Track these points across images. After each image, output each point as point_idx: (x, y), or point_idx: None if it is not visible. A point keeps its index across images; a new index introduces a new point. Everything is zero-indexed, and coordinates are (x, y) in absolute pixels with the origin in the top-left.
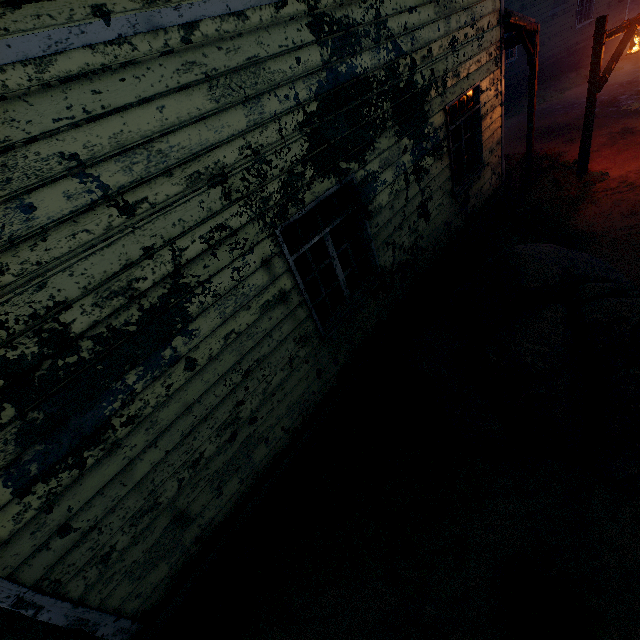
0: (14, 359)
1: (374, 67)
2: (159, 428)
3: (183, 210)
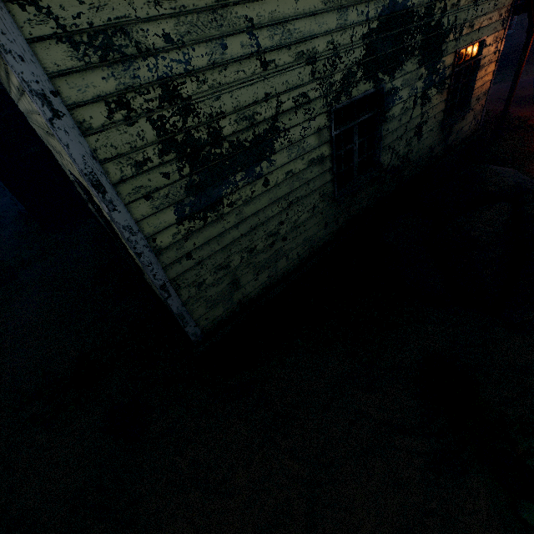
0: (196, 138)
1: (419, 4)
2: (242, 217)
3: (289, 75)
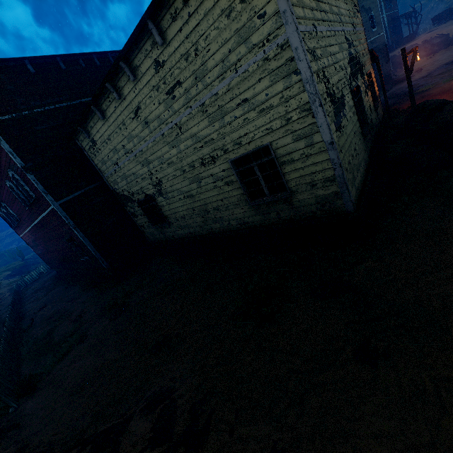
0: (331, 93)
1: (354, 54)
2: (346, 135)
3: (340, 74)
